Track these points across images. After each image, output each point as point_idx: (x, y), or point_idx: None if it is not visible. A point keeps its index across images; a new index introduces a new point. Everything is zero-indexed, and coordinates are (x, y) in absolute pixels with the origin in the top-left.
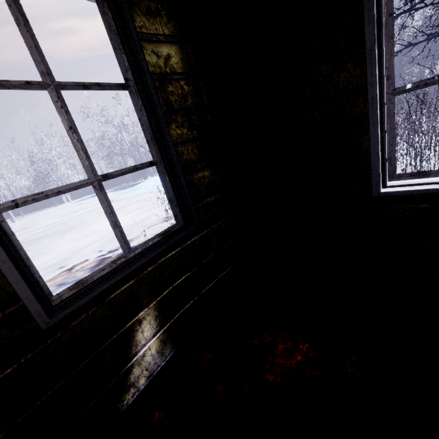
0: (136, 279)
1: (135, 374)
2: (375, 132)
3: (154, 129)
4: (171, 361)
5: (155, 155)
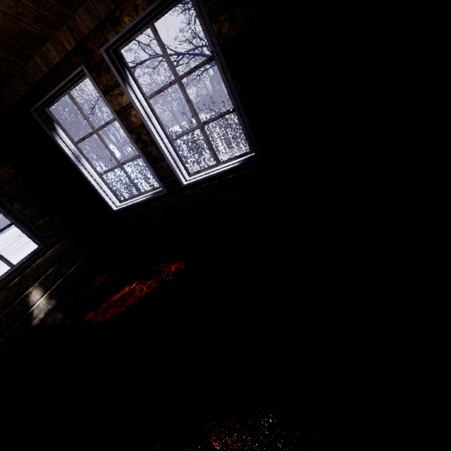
0: (21, 276)
1: (37, 313)
2: (98, 191)
3: (5, 209)
4: (56, 305)
5: (11, 220)
